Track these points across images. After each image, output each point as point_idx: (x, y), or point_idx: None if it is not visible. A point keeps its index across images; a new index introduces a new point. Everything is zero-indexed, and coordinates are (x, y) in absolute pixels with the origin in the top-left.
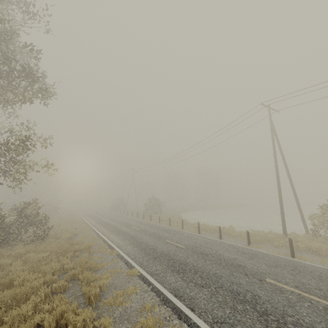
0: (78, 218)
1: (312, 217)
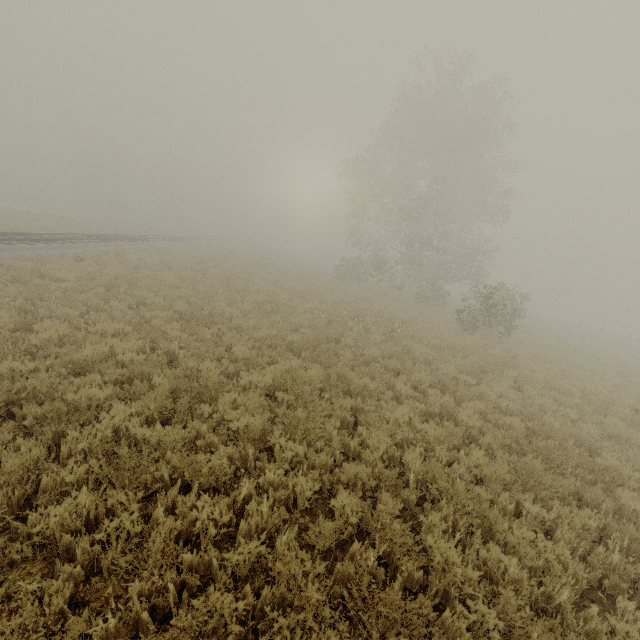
0: None
1: None
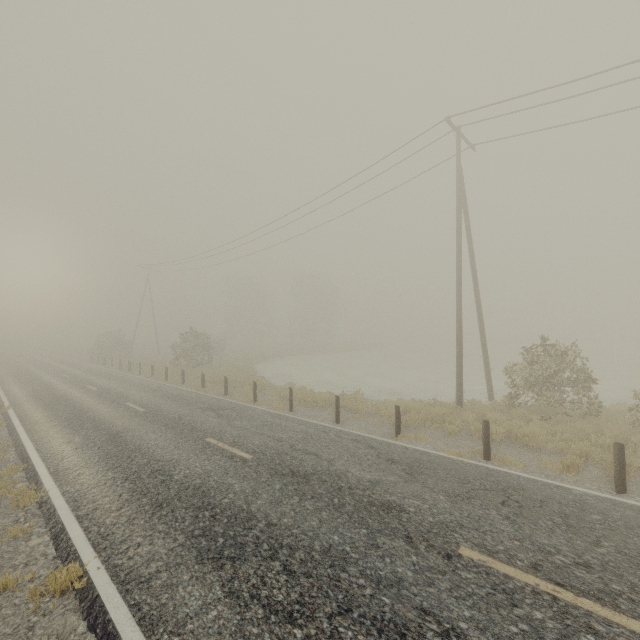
0: None
1: (511, 369)
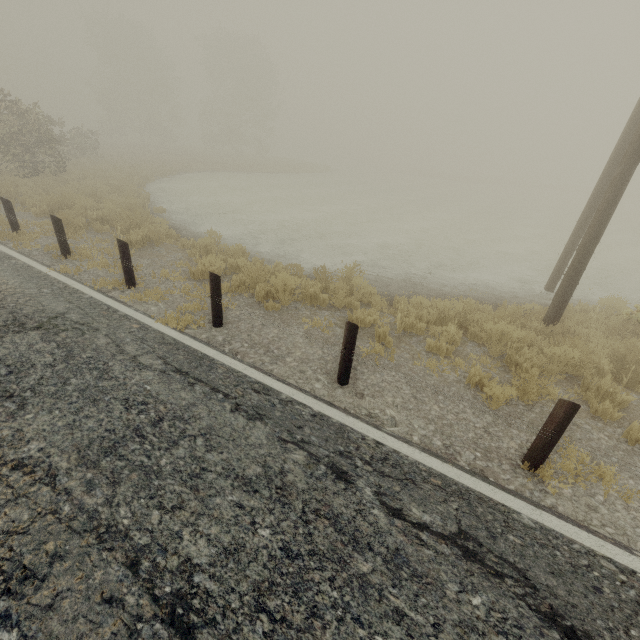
0: None
1: None
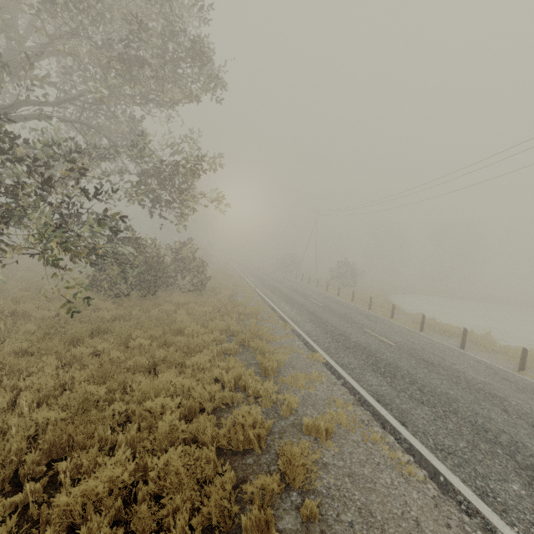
0: (234, 272)
1: None
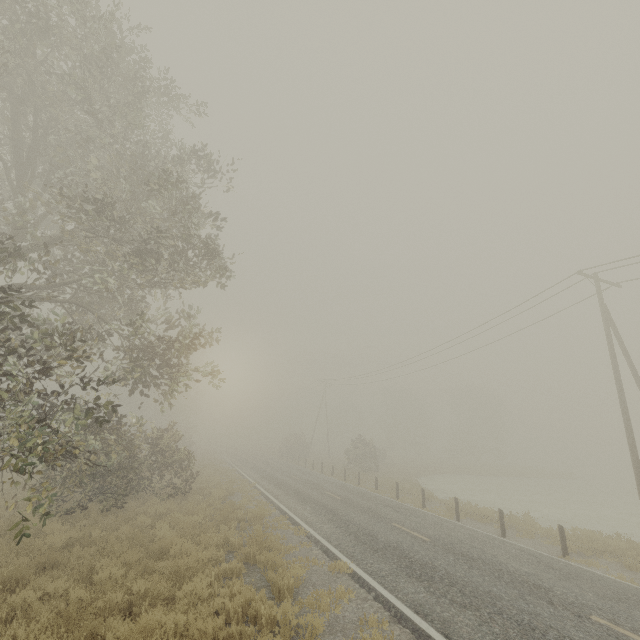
0: (225, 465)
1: None
